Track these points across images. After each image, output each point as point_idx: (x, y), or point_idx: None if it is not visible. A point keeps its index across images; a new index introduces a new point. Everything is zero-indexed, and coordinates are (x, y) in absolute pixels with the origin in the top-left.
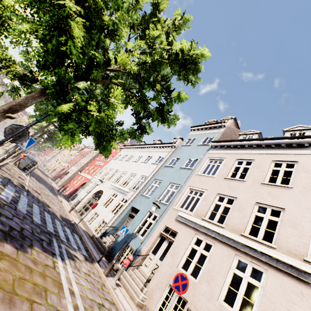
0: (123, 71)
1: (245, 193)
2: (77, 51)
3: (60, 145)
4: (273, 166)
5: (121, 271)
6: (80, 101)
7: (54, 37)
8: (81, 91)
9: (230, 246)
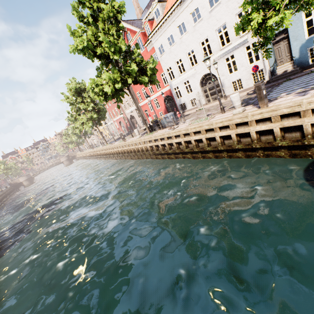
0: None
1: None
2: None
3: None
4: None
5: None
6: None
7: None
8: None
9: None
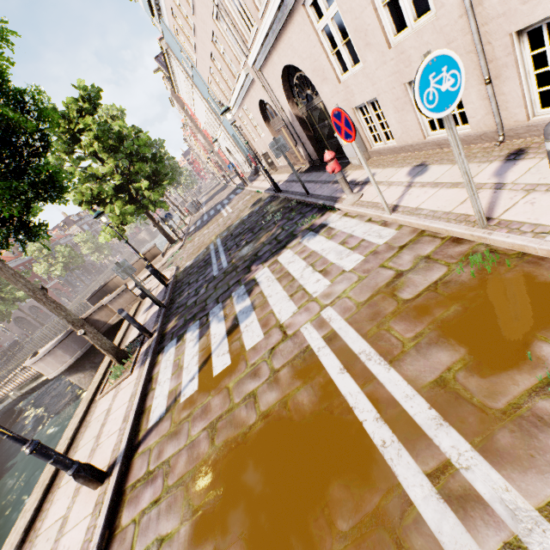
0: (115, 165)
1: (205, 57)
2: (132, 207)
3: (168, 210)
4: (176, 2)
5: (245, 180)
6: (147, 202)
7: (128, 212)
8: (142, 201)
9: (240, 108)
